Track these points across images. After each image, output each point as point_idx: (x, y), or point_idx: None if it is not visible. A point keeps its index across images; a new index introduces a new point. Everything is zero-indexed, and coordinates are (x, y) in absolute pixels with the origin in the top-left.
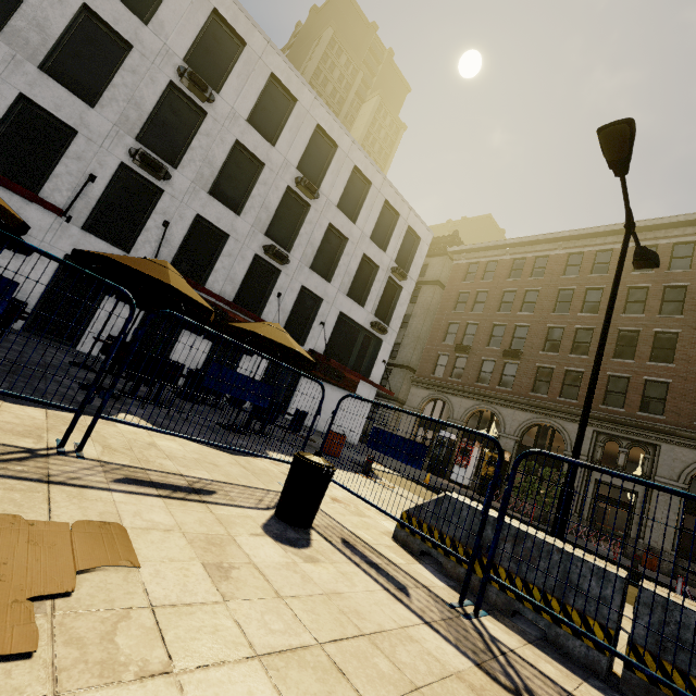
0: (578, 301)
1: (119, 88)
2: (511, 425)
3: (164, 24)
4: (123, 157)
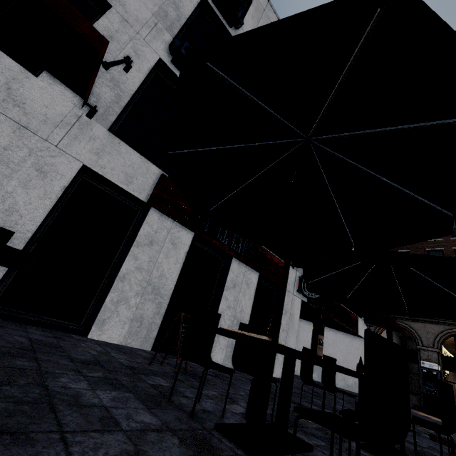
0: None
1: None
2: None
3: None
4: (161, 53)
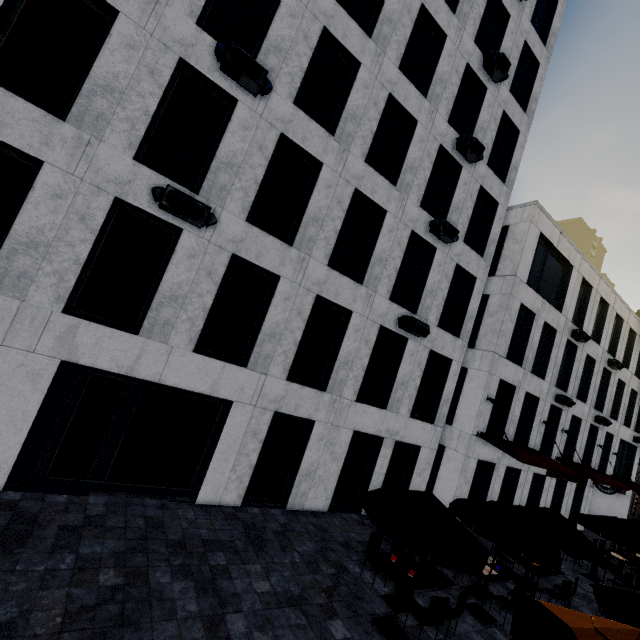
0: None
1: (551, 360)
2: None
3: (566, 306)
4: (551, 400)
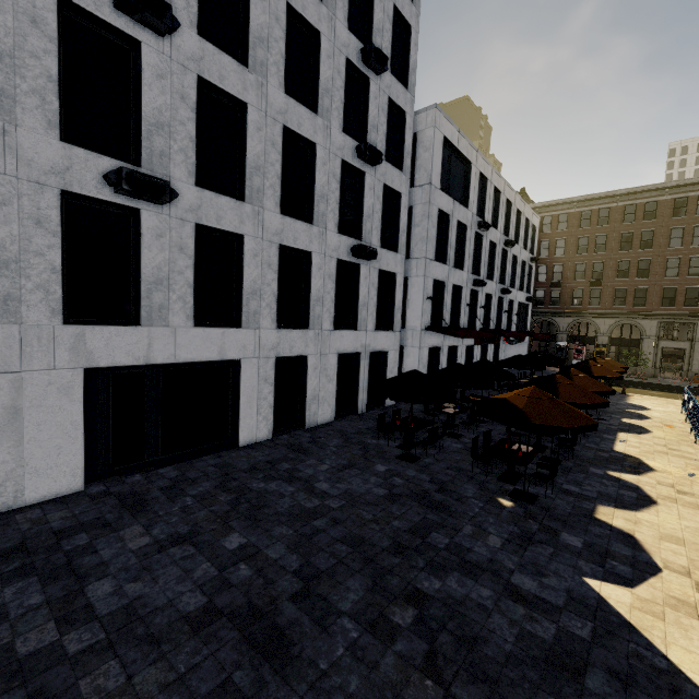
0: (637, 241)
1: (466, 253)
2: (604, 328)
3: (471, 202)
4: (470, 286)
